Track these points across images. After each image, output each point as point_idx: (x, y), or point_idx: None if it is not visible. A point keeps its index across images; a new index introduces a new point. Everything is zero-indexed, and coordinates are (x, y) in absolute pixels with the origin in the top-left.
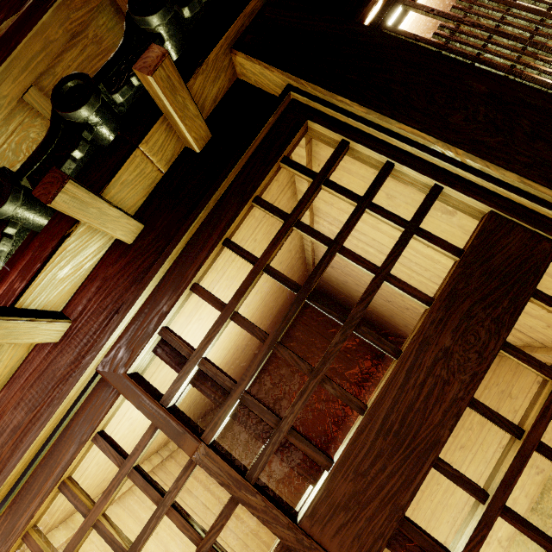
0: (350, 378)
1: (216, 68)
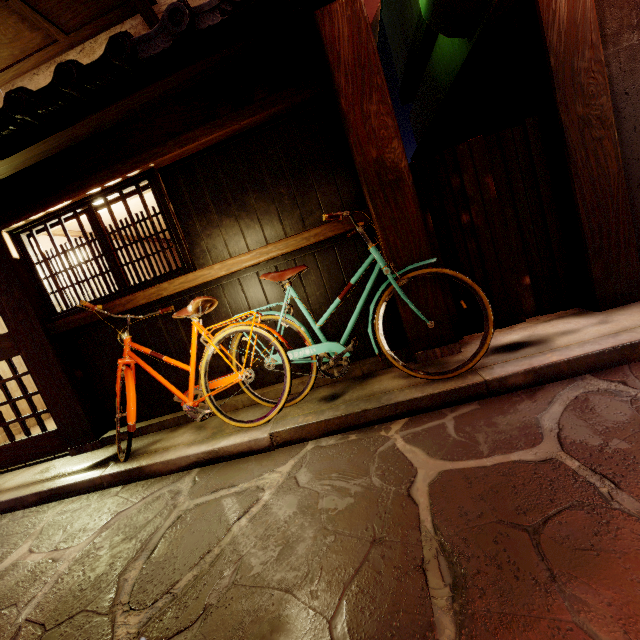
0: None
1: None
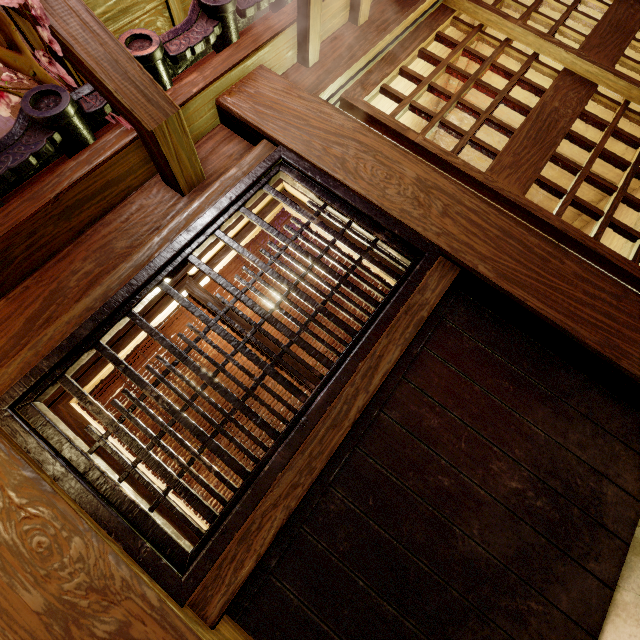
0: None
1: None
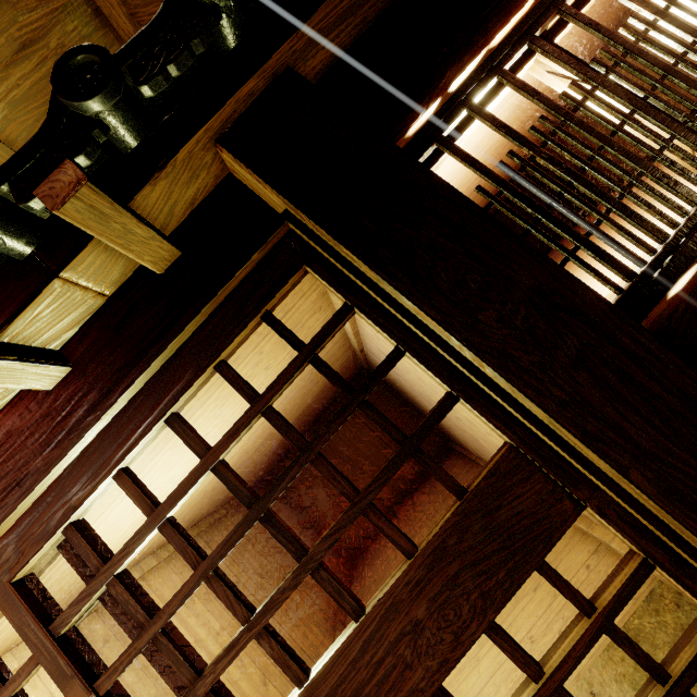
0: (395, 484)
1: (190, 167)
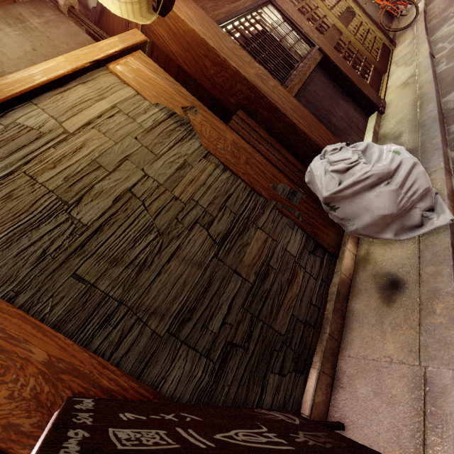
0: None
1: None
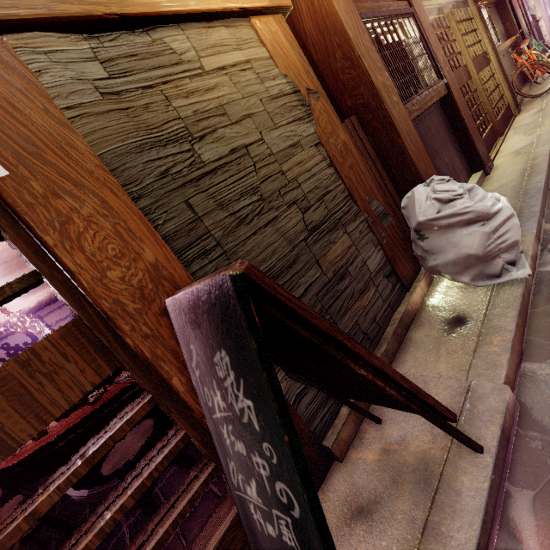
0: None
1: None
